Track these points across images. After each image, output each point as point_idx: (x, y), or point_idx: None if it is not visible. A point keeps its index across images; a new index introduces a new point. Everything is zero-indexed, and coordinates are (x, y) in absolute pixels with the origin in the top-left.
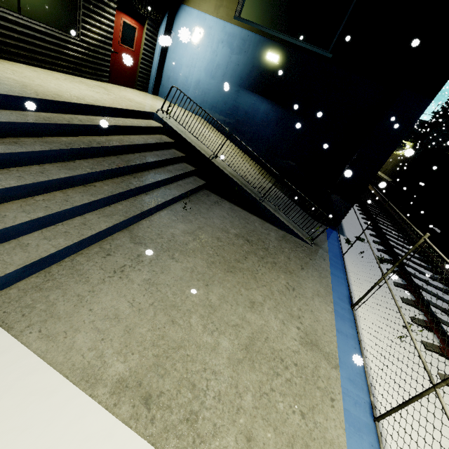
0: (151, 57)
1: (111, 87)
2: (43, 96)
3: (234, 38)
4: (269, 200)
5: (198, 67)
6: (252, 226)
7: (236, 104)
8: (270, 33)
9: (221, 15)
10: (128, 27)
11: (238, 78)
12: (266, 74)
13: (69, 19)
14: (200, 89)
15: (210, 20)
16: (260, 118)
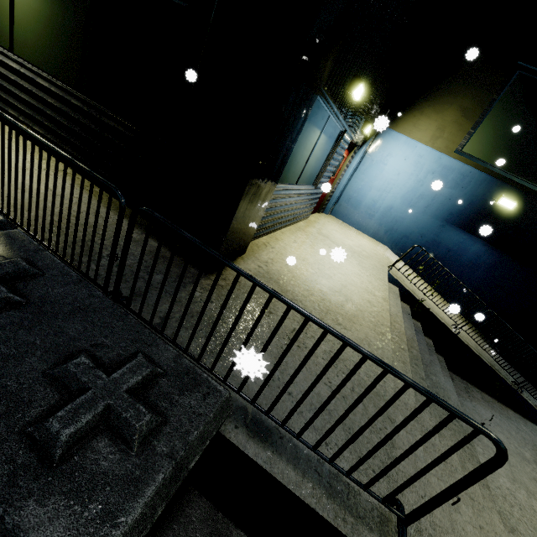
0: (341, 178)
1: (319, 226)
2: (381, 320)
3: (450, 172)
4: (527, 390)
5: (393, 193)
6: (527, 435)
7: (436, 238)
8: (501, 174)
9: (438, 146)
10: (341, 159)
11: (446, 212)
12: (487, 215)
13: (316, 171)
14: (390, 216)
15: (421, 149)
16: (467, 259)
